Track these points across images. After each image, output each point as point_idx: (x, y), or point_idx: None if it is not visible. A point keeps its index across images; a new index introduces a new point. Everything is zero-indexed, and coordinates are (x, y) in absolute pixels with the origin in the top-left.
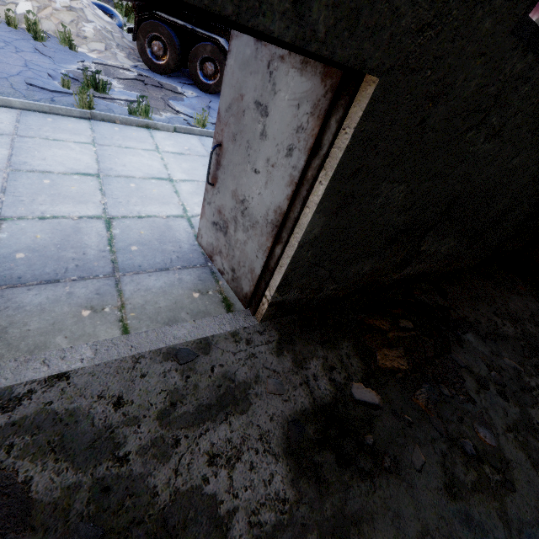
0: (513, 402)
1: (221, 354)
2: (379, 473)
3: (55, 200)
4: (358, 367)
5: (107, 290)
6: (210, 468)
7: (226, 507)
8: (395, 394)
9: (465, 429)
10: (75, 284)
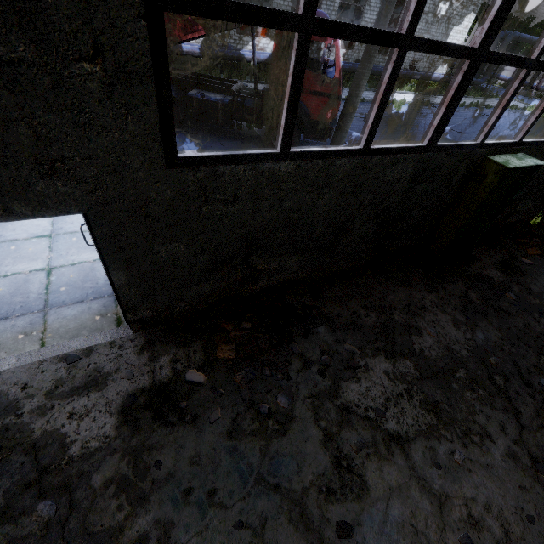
0: (329, 378)
1: (98, 356)
2: (180, 424)
3: (16, 261)
4: (199, 359)
5: (37, 321)
6: (68, 420)
7: (71, 439)
8: (221, 376)
9: (269, 397)
10: (18, 319)
